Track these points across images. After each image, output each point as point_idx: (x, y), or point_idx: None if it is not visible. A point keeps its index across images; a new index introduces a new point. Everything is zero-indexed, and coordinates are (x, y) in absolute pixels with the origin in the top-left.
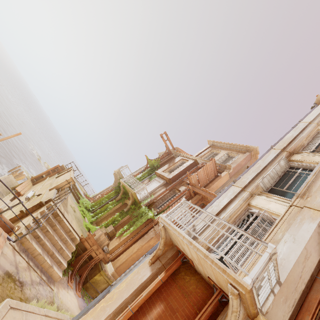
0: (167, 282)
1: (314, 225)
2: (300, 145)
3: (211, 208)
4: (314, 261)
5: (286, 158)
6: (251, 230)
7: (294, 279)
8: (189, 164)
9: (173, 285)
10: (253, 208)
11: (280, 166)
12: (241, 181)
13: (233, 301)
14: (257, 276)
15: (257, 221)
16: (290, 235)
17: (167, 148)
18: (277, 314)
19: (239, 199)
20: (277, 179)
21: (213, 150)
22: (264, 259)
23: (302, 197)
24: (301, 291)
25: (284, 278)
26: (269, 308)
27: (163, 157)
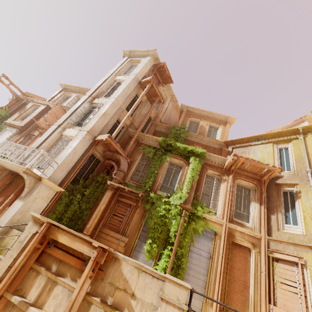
0: (6, 188)
1: (81, 138)
2: (101, 92)
3: (37, 142)
4: (81, 153)
5: (91, 102)
6: (56, 148)
7: (67, 162)
8: (41, 109)
9: (9, 187)
10: (64, 136)
11: (85, 108)
12: (59, 121)
13: (24, 176)
14: (35, 164)
15: (60, 143)
16: (70, 145)
17: (13, 94)
18: (57, 176)
19: (56, 133)
20: (82, 116)
21: (66, 93)
22: (37, 156)
23: (85, 125)
24: (72, 166)
25: (61, 163)
26: (52, 175)
27: (12, 105)
